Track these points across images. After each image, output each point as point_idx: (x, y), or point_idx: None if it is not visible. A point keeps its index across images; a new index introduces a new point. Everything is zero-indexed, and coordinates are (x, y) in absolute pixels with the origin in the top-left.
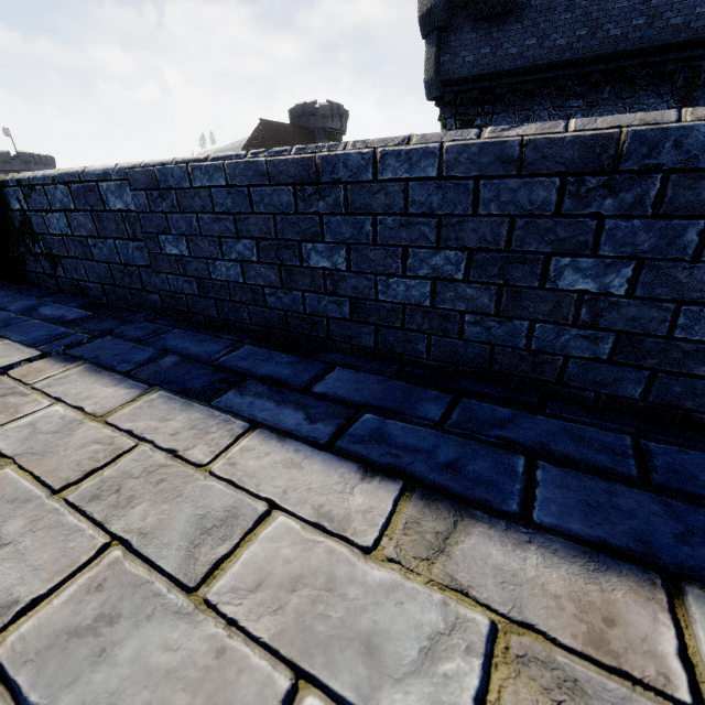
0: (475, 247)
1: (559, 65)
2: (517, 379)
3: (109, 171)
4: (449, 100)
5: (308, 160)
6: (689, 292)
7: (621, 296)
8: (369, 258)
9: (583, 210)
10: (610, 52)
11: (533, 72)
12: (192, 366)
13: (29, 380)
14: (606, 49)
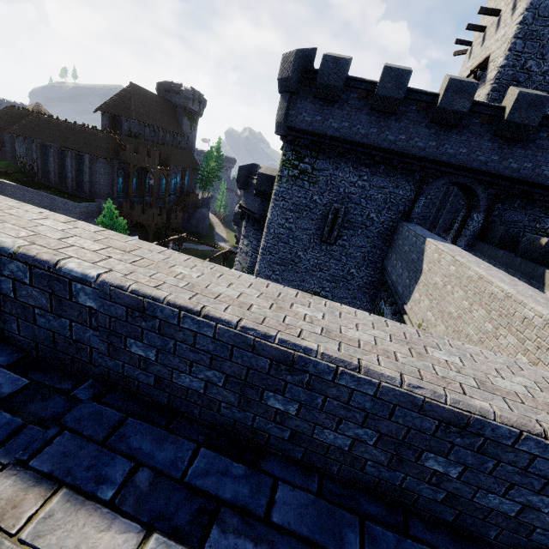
0: (384, 433)
1: (359, 144)
2: (389, 498)
3: (90, 279)
4: (291, 140)
5: (288, 353)
6: (484, 485)
7: (454, 478)
8: (314, 415)
9: (446, 438)
10: (387, 148)
11: (344, 142)
12: (162, 479)
13: (2, 518)
14: (385, 145)
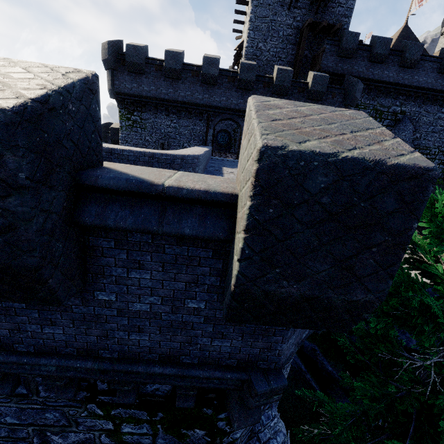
0: None
1: (164, 100)
2: None
3: None
4: (121, 101)
5: None
6: None
7: None
8: None
9: None
10: (181, 101)
11: (155, 99)
12: None
13: None
14: (180, 99)
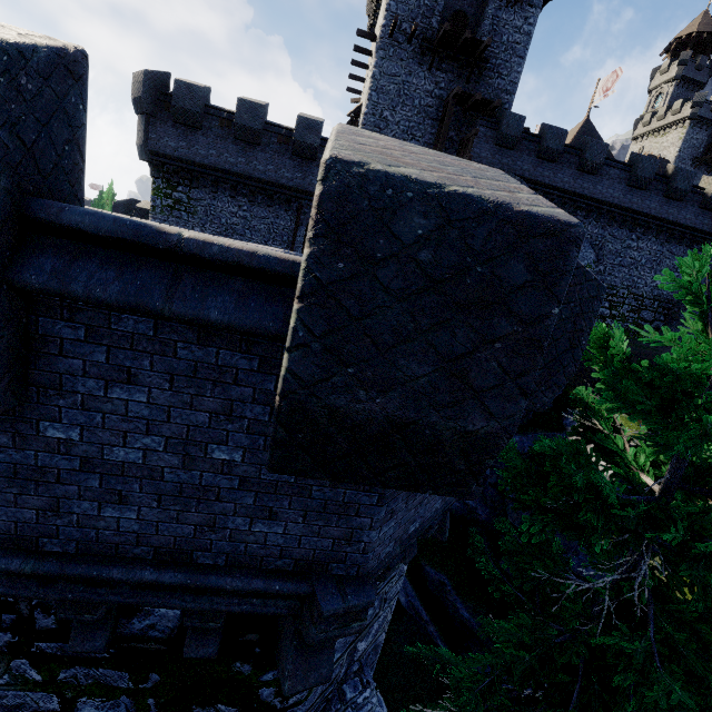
0: None
1: (231, 173)
2: None
3: None
4: (157, 166)
5: None
6: None
7: None
8: None
9: None
10: (258, 178)
11: (216, 171)
12: None
13: None
14: (256, 175)
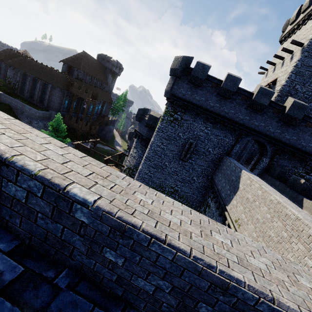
0: None
1: (208, 110)
2: None
3: (89, 204)
4: (172, 101)
5: (226, 281)
6: None
7: None
8: None
9: None
10: (223, 115)
11: (201, 108)
12: None
13: None
14: (222, 113)
